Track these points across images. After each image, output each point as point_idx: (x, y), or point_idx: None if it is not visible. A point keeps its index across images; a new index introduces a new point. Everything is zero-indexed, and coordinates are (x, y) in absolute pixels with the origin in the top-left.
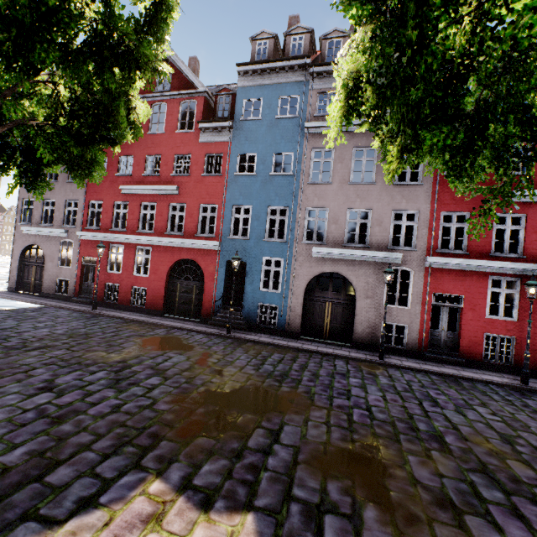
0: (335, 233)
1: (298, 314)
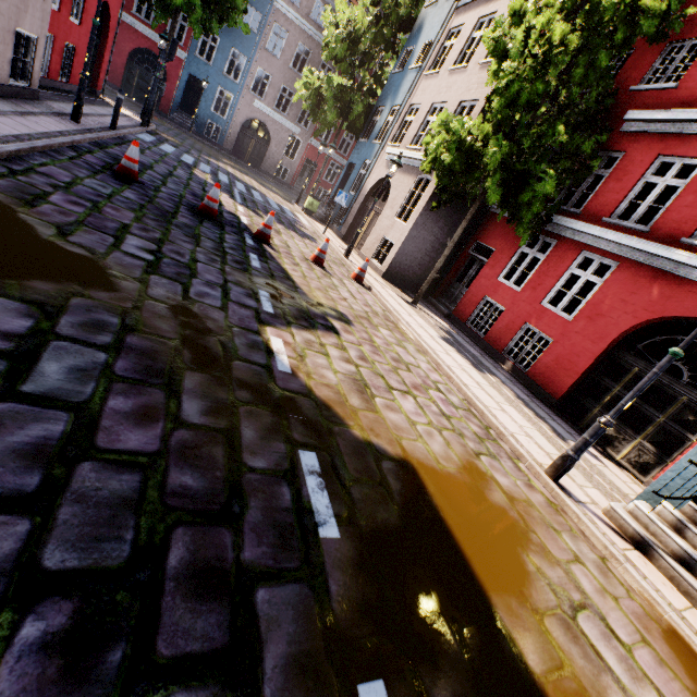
0: (271, 97)
1: (234, 139)
